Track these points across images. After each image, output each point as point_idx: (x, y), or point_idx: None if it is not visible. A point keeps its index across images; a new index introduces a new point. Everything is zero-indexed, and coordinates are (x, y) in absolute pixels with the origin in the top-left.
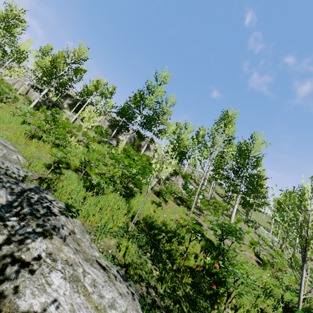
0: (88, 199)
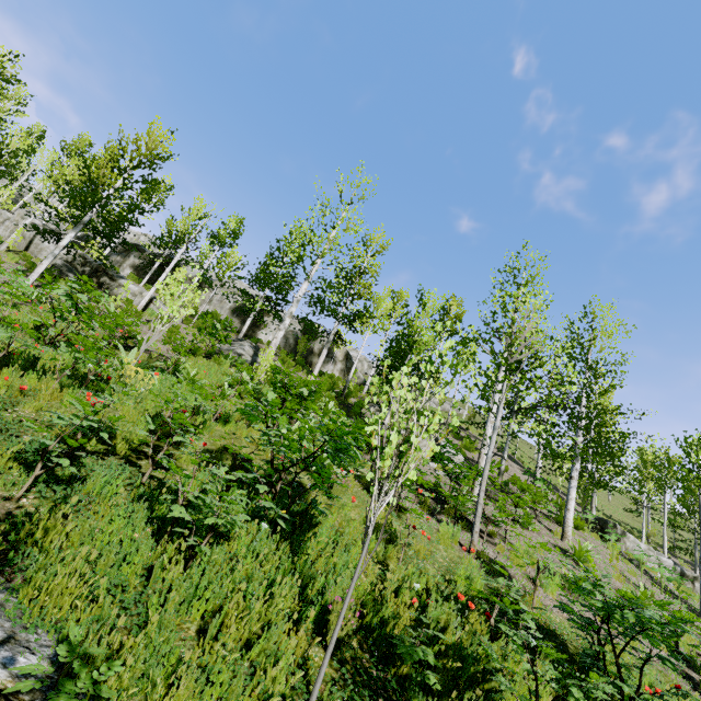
0: (159, 578)
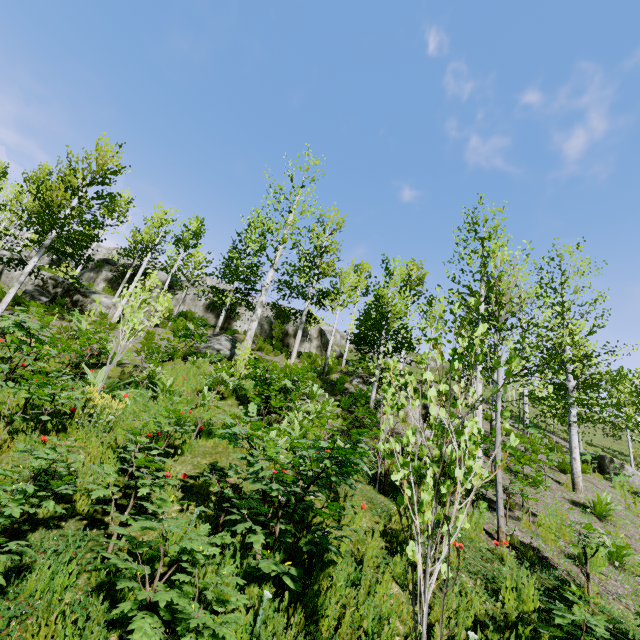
0: None
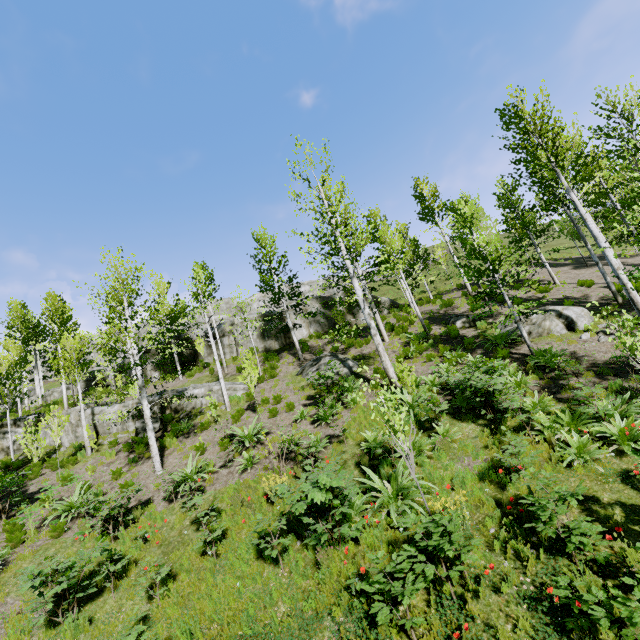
0: None
